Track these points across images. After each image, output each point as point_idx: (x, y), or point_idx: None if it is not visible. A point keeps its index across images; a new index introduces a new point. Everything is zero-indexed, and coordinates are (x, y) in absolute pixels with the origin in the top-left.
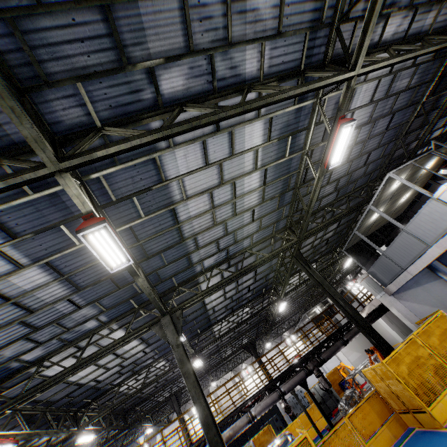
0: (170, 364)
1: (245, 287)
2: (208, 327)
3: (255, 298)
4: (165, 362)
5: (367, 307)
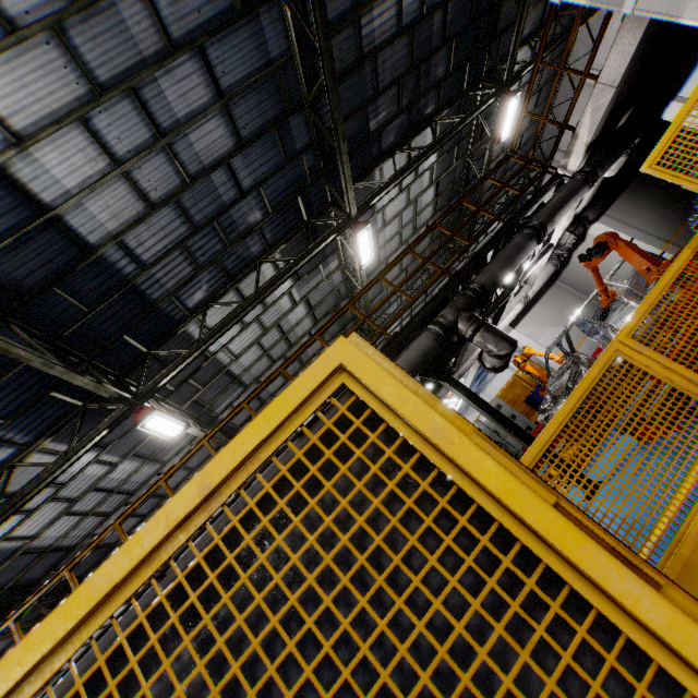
0: (67, 445)
1: (213, 164)
2: (168, 333)
3: (288, 236)
4: (98, 453)
5: (584, 120)
